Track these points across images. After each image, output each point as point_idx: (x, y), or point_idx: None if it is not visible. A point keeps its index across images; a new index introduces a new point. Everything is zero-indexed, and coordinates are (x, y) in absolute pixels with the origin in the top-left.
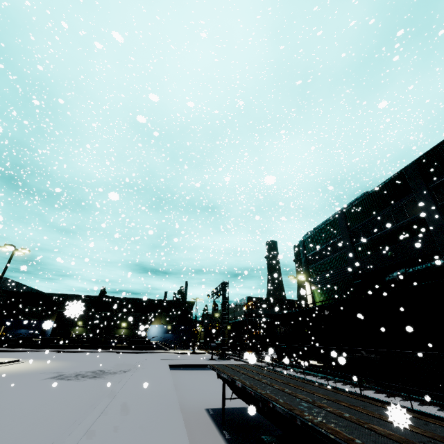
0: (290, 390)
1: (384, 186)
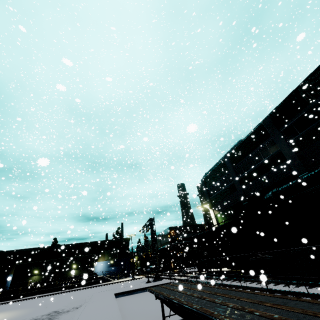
0: (219, 300)
1: (252, 134)
